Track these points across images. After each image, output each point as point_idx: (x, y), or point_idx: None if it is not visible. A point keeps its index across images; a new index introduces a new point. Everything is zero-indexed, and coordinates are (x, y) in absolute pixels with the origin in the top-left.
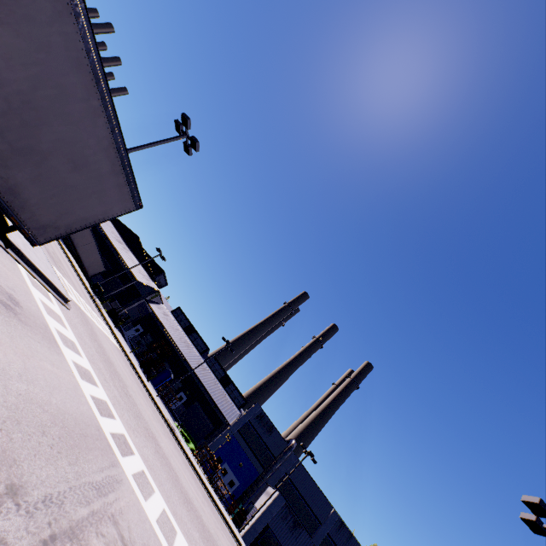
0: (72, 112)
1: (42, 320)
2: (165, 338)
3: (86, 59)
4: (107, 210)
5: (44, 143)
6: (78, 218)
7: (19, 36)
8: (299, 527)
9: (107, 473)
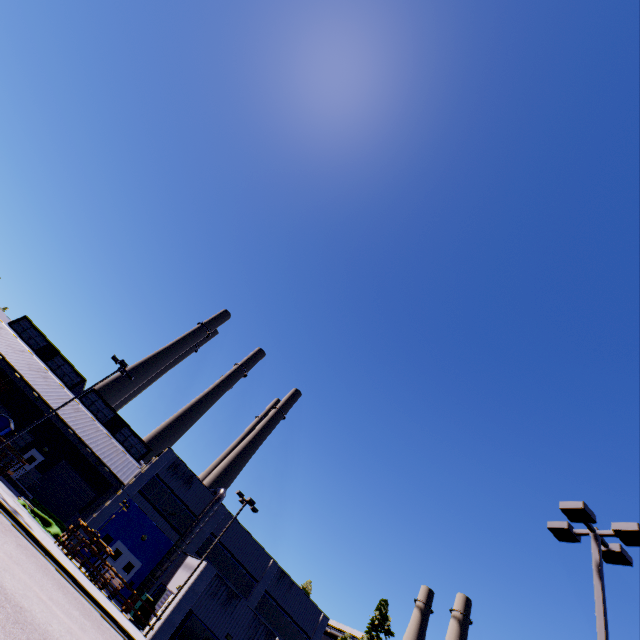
0: None
1: None
2: None
3: None
4: None
5: None
6: None
7: None
8: (236, 598)
9: None
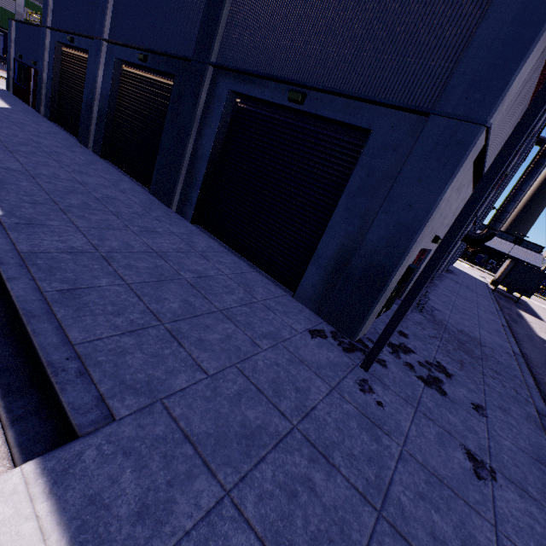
0: None
1: None
2: None
3: None
4: None
5: None
6: None
7: None
8: None
9: None
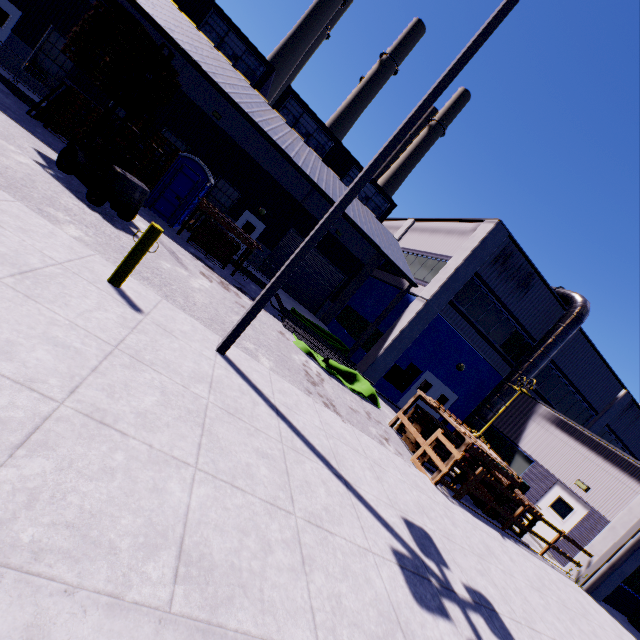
0: None
1: None
2: None
3: None
4: None
5: None
6: None
7: None
8: None
9: None
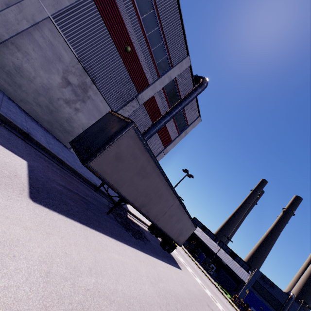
0: (186, 224)
1: (180, 260)
2: (194, 235)
3: (188, 216)
4: (191, 232)
5: (182, 231)
6: (186, 237)
7: (181, 222)
8: None
9: (217, 308)
